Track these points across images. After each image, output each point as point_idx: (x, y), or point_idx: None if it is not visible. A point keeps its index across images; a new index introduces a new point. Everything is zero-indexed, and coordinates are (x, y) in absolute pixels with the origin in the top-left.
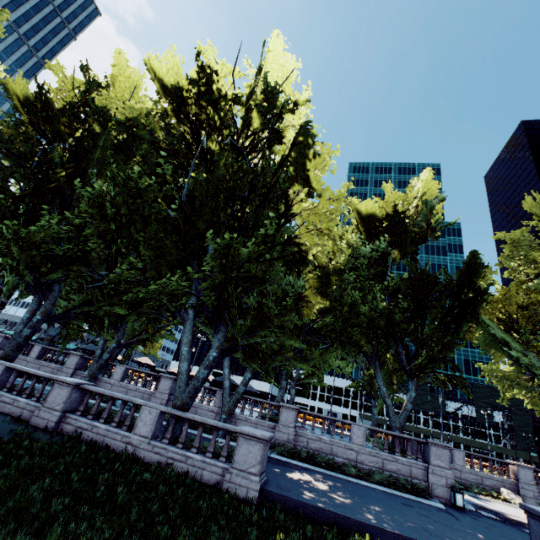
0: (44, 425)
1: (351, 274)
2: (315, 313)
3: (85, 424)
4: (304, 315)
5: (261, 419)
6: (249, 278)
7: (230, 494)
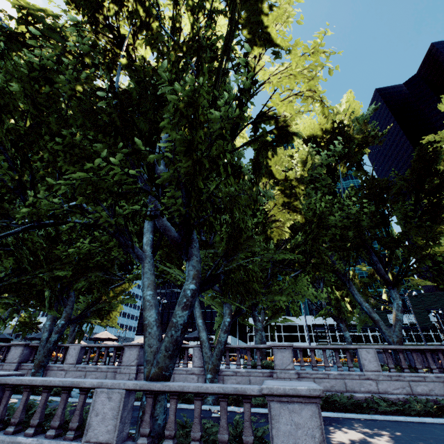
0: None
1: (311, 188)
2: (287, 232)
3: None
4: (275, 237)
5: (252, 369)
6: (223, 164)
7: None
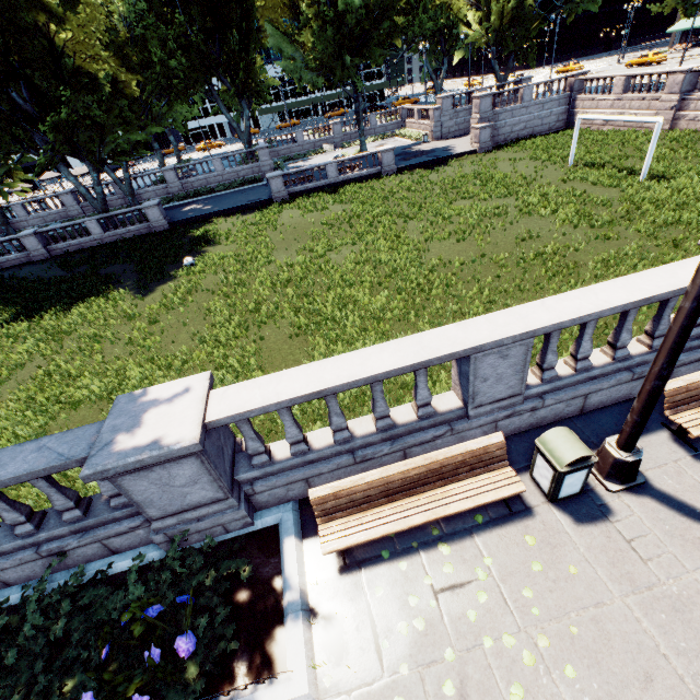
0: (44, 258)
1: (140, 26)
2: (136, 89)
3: (64, 246)
4: (128, 95)
5: (155, 187)
6: (76, 121)
7: (158, 232)
